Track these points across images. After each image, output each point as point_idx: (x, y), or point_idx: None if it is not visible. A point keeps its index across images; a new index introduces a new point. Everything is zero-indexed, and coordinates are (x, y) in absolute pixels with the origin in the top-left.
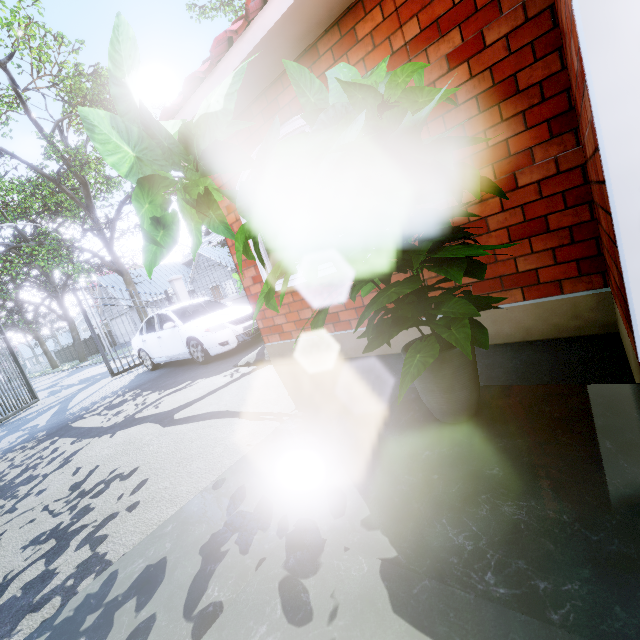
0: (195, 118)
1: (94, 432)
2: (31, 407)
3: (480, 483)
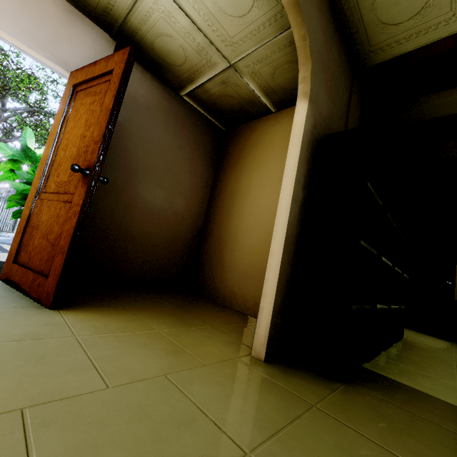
0: (38, 153)
1: (0, 249)
2: (6, 233)
3: (2, 268)
